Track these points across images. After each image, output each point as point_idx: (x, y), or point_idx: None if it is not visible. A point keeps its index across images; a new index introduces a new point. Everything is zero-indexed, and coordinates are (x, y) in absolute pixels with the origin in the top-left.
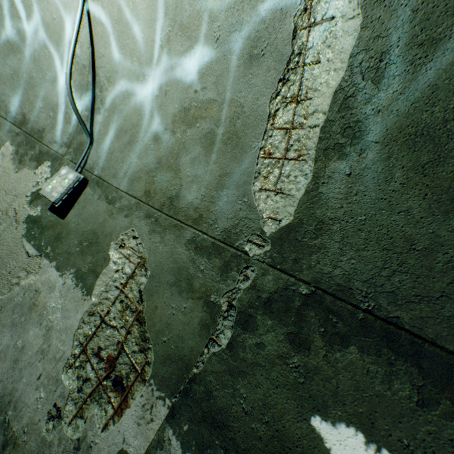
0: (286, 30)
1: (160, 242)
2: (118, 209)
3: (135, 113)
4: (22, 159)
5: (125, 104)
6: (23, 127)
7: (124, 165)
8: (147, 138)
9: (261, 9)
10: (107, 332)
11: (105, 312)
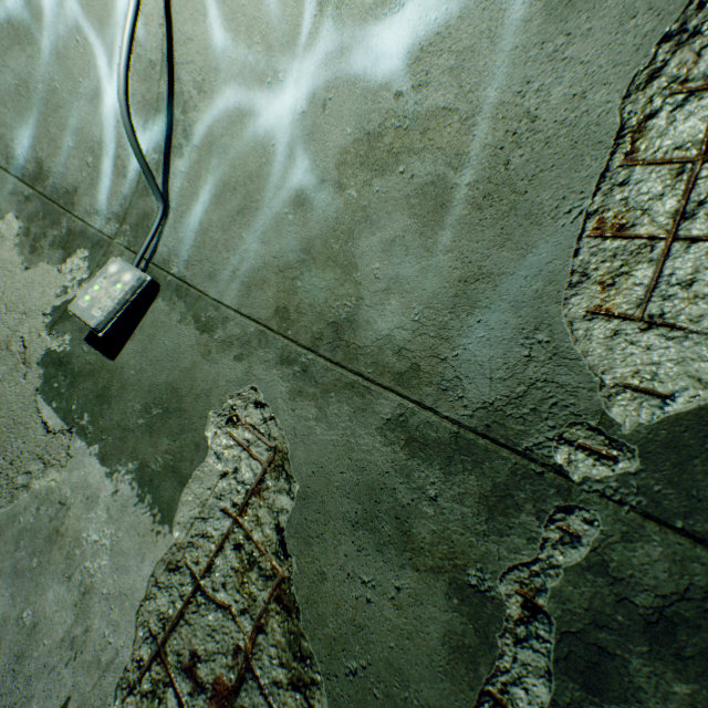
0: None
1: (317, 418)
2: (221, 343)
3: (254, 151)
4: (36, 244)
5: (232, 135)
6: (38, 185)
7: (230, 256)
8: (280, 201)
9: None
10: (209, 617)
11: (202, 567)
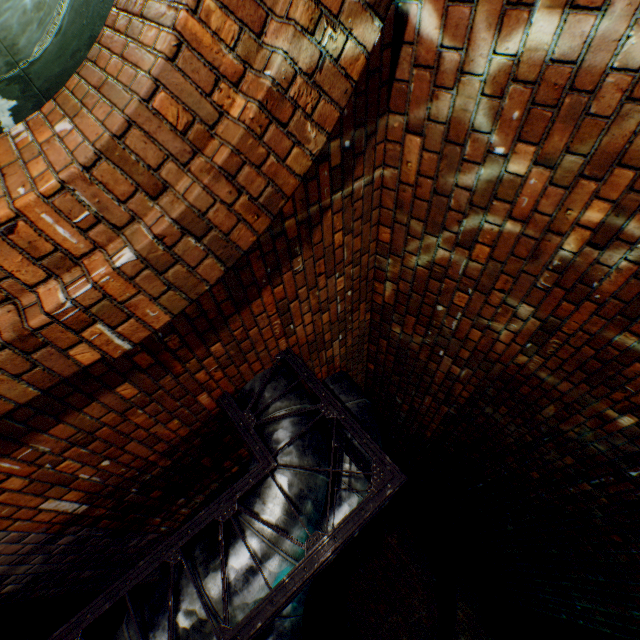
0: None
1: None
2: None
3: None
4: None
5: None
6: None
7: (4, 21)
8: (22, 11)
9: None
10: None
11: None
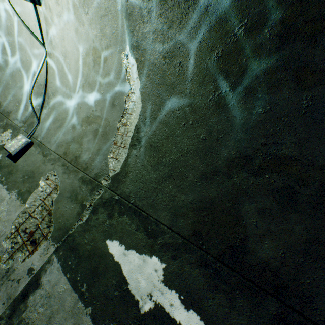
0: (123, 99)
1: (67, 178)
2: (48, 160)
3: (65, 112)
4: None
5: (60, 107)
6: None
7: (55, 137)
8: (69, 126)
9: (116, 89)
10: (32, 220)
11: (32, 211)
